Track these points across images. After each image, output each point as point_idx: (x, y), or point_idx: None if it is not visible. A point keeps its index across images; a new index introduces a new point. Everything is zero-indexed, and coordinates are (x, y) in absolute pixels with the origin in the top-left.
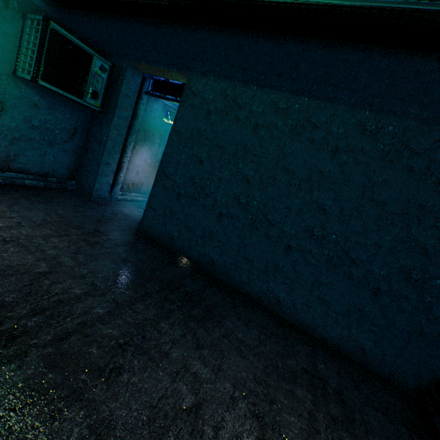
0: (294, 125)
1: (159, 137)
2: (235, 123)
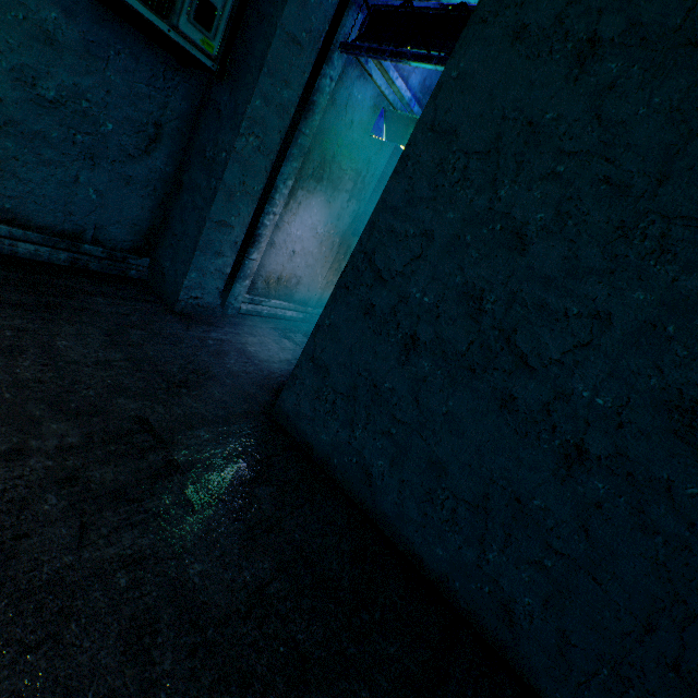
0: None
1: (351, 177)
2: None
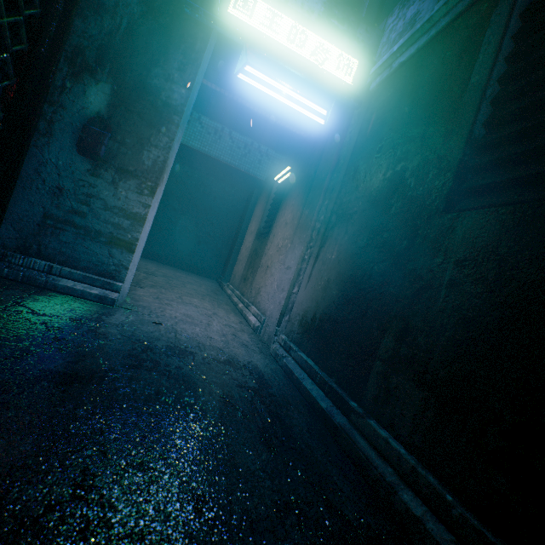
0: None
1: None
2: None
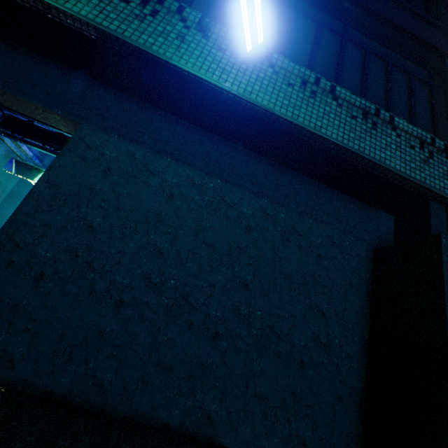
0: (211, 201)
1: None
2: (145, 188)
